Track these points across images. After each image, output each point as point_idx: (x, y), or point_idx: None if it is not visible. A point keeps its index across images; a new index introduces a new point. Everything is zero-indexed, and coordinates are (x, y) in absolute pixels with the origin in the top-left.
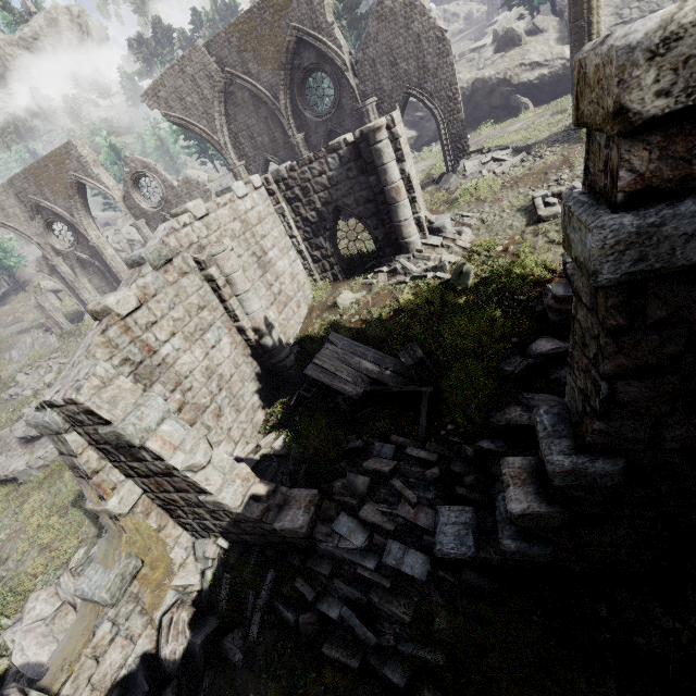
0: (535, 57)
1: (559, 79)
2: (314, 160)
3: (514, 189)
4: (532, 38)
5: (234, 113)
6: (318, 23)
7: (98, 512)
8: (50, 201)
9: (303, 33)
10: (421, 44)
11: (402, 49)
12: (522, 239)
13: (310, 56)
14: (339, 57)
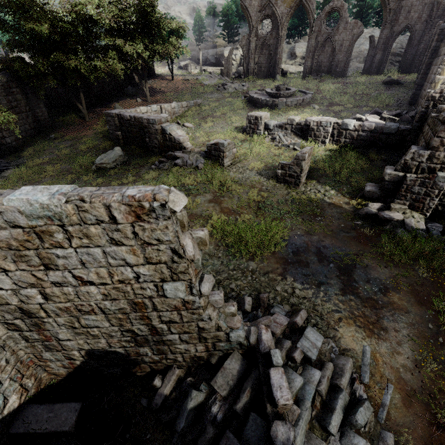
0: None
1: None
2: None
3: None
4: None
5: None
6: None
7: (437, 80)
8: (277, 6)
9: None
10: None
11: None
12: None
13: None
14: None
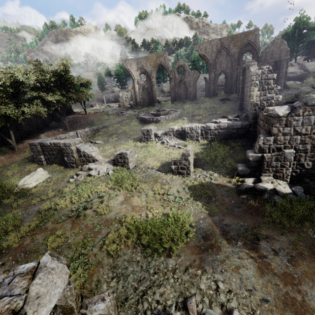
0: (292, 71)
1: (298, 78)
2: (262, 64)
3: (304, 87)
4: (290, 67)
5: (218, 57)
6: (255, 41)
7: (253, 94)
8: (147, 67)
9: (250, 42)
10: (281, 51)
11: (276, 51)
12: (312, 91)
13: (249, 48)
14: (258, 49)
